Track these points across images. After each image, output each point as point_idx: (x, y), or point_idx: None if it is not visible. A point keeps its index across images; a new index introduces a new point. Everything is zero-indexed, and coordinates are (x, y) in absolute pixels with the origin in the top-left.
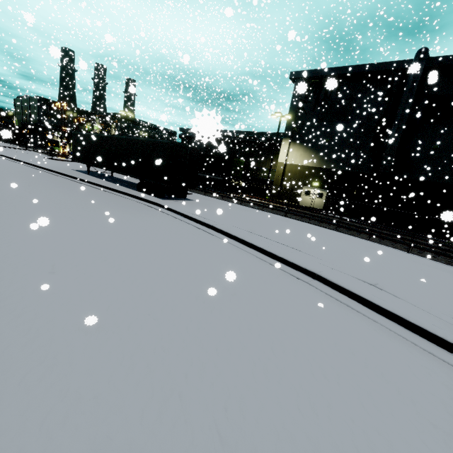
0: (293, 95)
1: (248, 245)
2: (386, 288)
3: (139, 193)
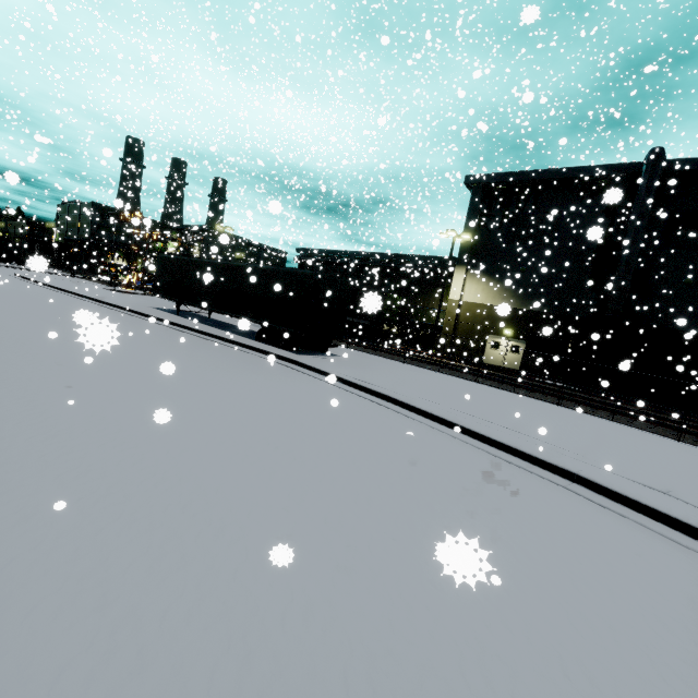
0: (470, 207)
1: (452, 427)
2: (686, 498)
3: (262, 345)
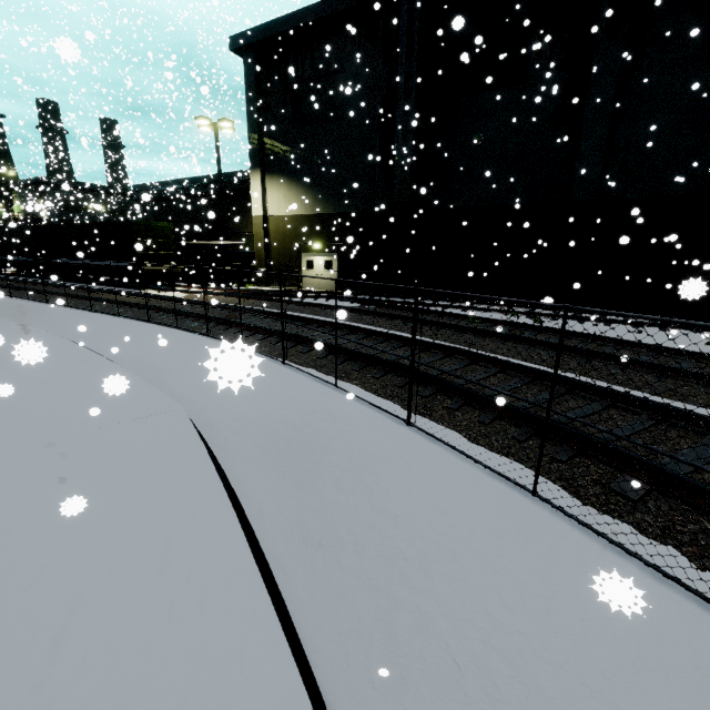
0: (246, 84)
1: None
2: None
3: None
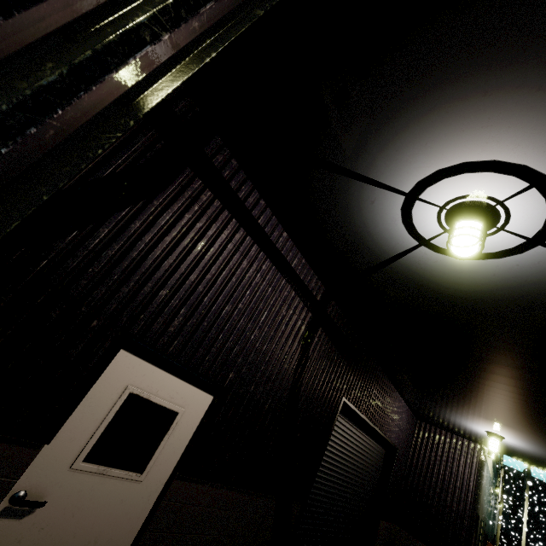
0: None
1: None
2: None
3: None
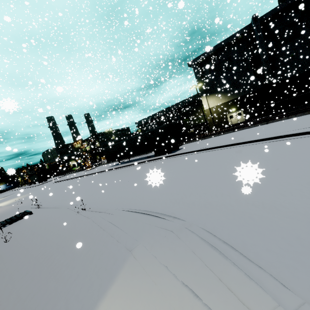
0: (194, 73)
1: (239, 144)
2: None
3: (159, 156)
